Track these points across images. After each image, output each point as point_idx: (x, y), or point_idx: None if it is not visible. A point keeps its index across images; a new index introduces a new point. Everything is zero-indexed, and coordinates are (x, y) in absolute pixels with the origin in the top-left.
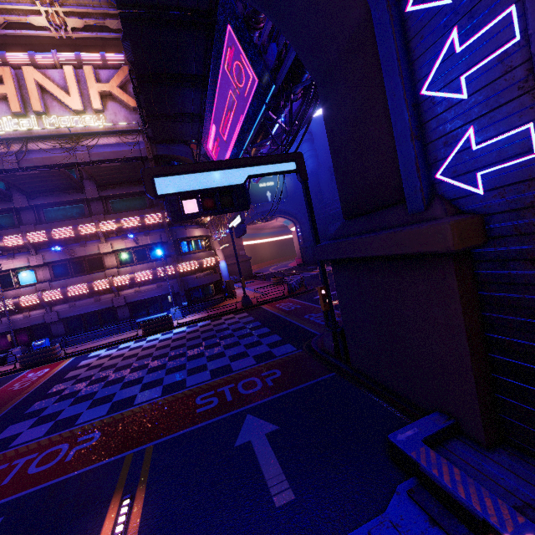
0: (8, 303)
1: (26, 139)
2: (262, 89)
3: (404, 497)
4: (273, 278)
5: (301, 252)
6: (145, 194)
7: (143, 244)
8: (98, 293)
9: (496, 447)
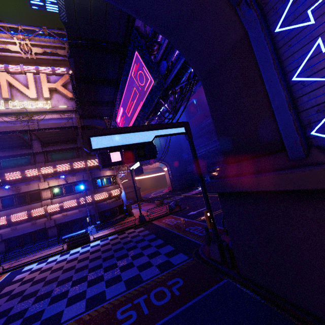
0: None
1: None
2: (156, 86)
3: None
4: (157, 201)
5: (171, 183)
6: (74, 149)
7: (70, 182)
8: (34, 218)
9: None
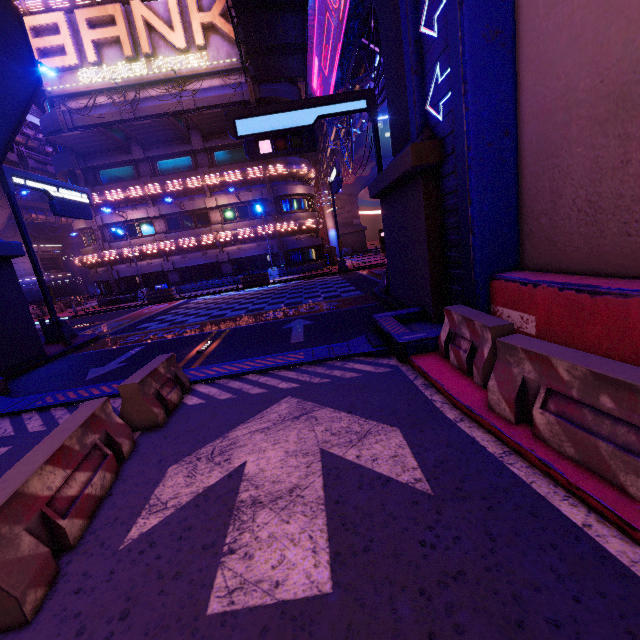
0: (135, 249)
1: (138, 86)
2: (353, 11)
3: (362, 337)
4: None
5: None
6: None
7: (245, 200)
8: (205, 248)
9: (440, 322)
